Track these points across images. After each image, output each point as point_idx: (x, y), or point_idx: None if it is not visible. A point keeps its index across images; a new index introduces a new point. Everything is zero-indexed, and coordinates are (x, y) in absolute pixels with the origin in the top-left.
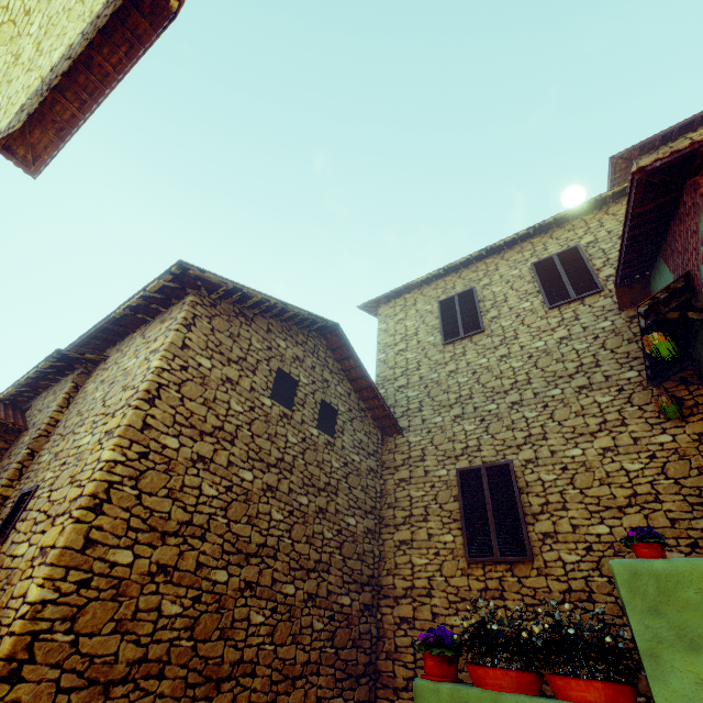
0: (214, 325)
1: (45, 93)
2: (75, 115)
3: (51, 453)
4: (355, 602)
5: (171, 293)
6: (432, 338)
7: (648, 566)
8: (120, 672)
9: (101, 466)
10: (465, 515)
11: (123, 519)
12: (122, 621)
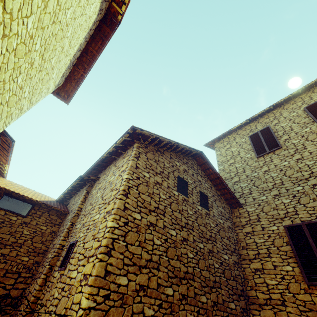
0: (148, 156)
1: (71, 68)
2: (82, 75)
3: (80, 223)
4: (237, 307)
5: (127, 144)
6: (249, 155)
7: None
8: None
9: (108, 230)
10: (297, 254)
11: (121, 258)
12: None
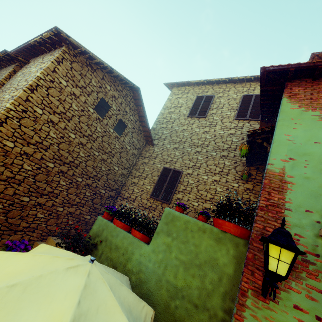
0: (73, 66)
1: None
2: None
3: None
4: (107, 193)
5: (56, 42)
6: (185, 112)
7: (174, 212)
8: (3, 178)
9: (4, 108)
10: (157, 182)
11: (11, 131)
12: (6, 164)
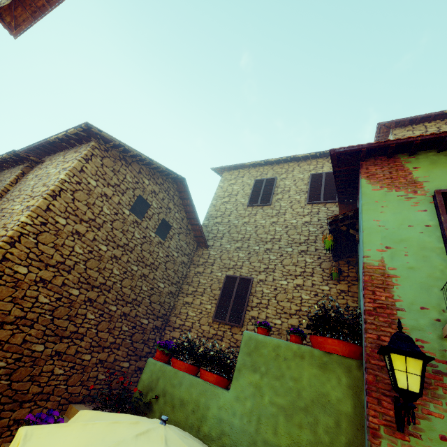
0: (104, 162)
1: None
2: (45, 5)
3: None
4: (150, 324)
5: (83, 137)
6: (243, 200)
7: (257, 336)
8: (10, 319)
9: (18, 223)
10: (220, 298)
11: (26, 252)
12: (16, 298)
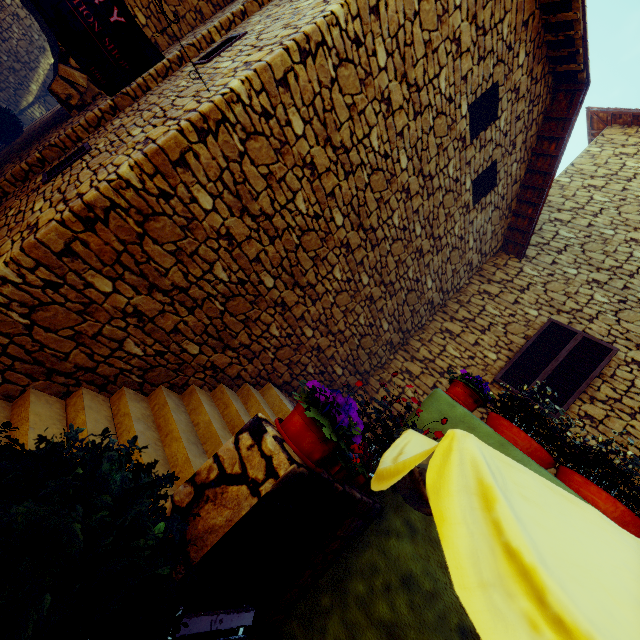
0: None
1: None
2: None
3: (262, 15)
4: (388, 333)
5: None
6: None
7: None
8: (254, 210)
9: (325, 14)
10: (524, 353)
11: (313, 89)
12: (272, 175)
